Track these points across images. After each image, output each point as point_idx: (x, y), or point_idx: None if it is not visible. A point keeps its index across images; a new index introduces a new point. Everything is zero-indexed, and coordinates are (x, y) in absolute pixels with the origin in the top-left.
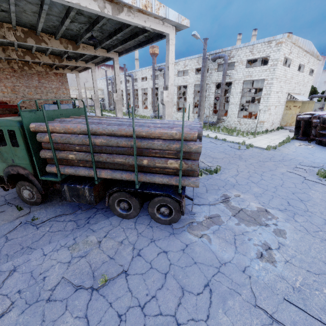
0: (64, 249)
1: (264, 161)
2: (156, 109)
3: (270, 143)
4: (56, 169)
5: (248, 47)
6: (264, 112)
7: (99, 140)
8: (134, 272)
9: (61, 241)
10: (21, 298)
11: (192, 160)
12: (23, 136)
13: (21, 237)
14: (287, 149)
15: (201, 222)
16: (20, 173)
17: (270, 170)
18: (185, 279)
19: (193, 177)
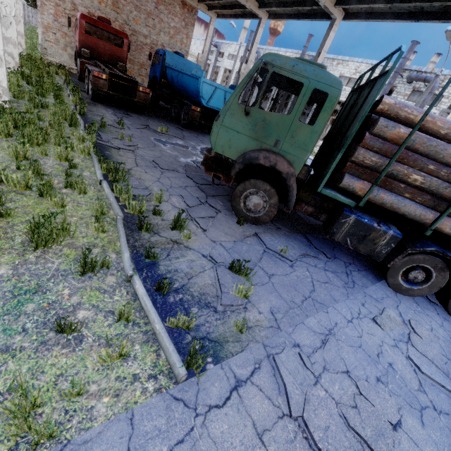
0: (368, 321)
1: None
2: None
3: None
4: (363, 186)
5: None
6: None
7: None
8: None
9: (349, 303)
10: (395, 395)
11: None
12: (333, 109)
13: (283, 276)
14: None
15: None
16: (276, 169)
17: None
18: None
19: None
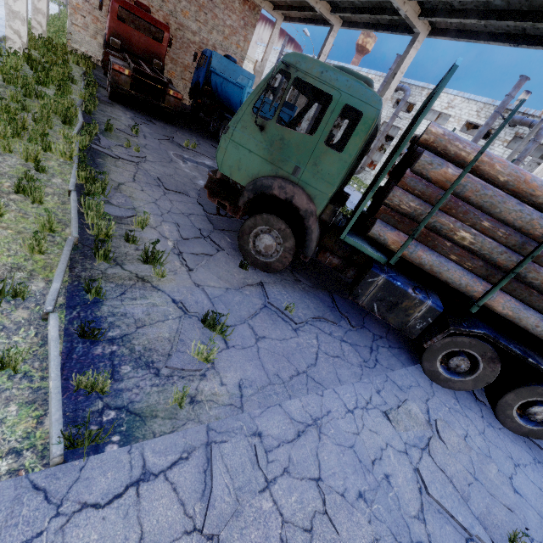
0: (378, 414)
1: None
2: None
3: None
4: (397, 239)
5: None
6: None
7: None
8: (538, 536)
9: (359, 388)
10: (378, 519)
11: None
12: (368, 134)
13: (278, 340)
14: None
15: None
16: (293, 203)
17: None
18: None
19: None
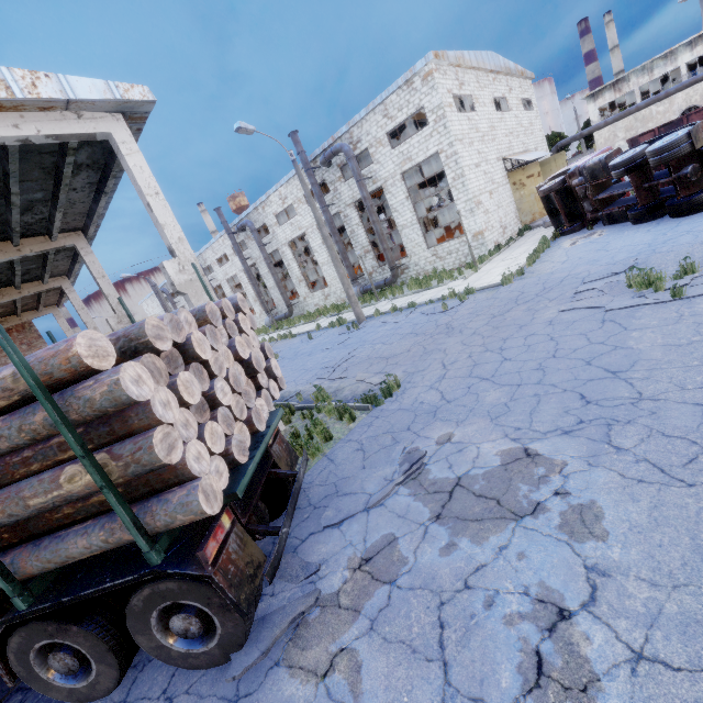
0: None
1: (502, 312)
2: (274, 305)
3: (510, 268)
4: None
5: (377, 110)
6: (472, 214)
7: None
8: None
9: None
10: None
11: (139, 434)
12: None
13: None
14: (549, 263)
15: (335, 597)
16: None
17: (519, 329)
18: None
19: (183, 485)
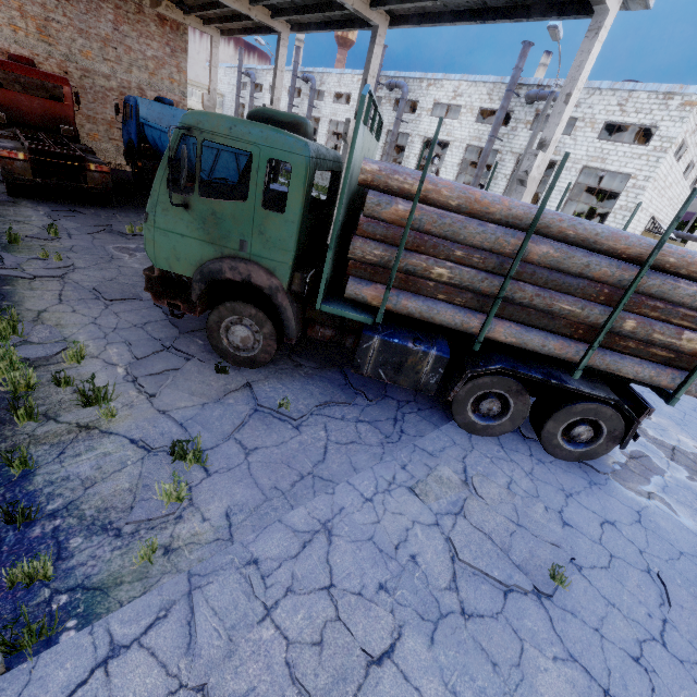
0: (403, 492)
1: None
2: None
3: None
4: (375, 293)
5: (619, 94)
6: None
7: (542, 250)
8: (588, 562)
9: (379, 470)
10: (402, 605)
11: None
12: (307, 186)
13: (275, 447)
14: None
15: (626, 465)
16: (253, 283)
17: None
18: (691, 588)
19: None
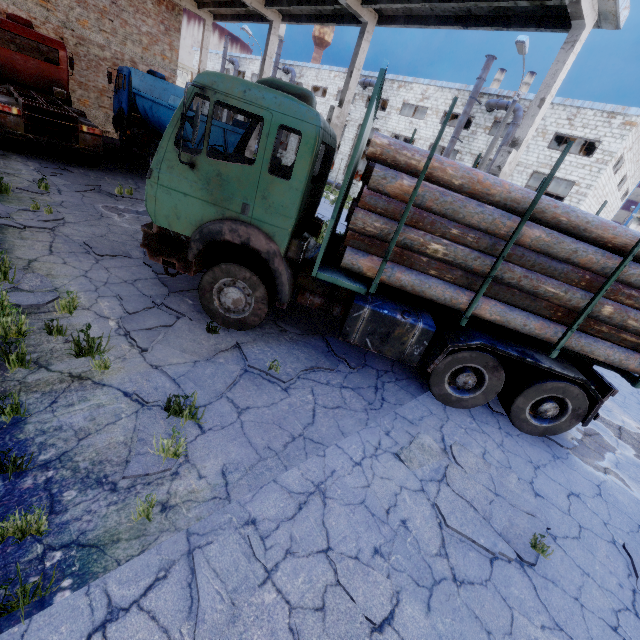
0: (389, 457)
1: None
2: None
3: None
4: (371, 265)
5: (568, 109)
6: None
7: (535, 233)
8: (561, 532)
9: (365, 435)
10: (397, 571)
11: None
12: (314, 155)
13: (266, 407)
14: None
15: (582, 442)
16: (251, 247)
17: None
18: None
19: None
